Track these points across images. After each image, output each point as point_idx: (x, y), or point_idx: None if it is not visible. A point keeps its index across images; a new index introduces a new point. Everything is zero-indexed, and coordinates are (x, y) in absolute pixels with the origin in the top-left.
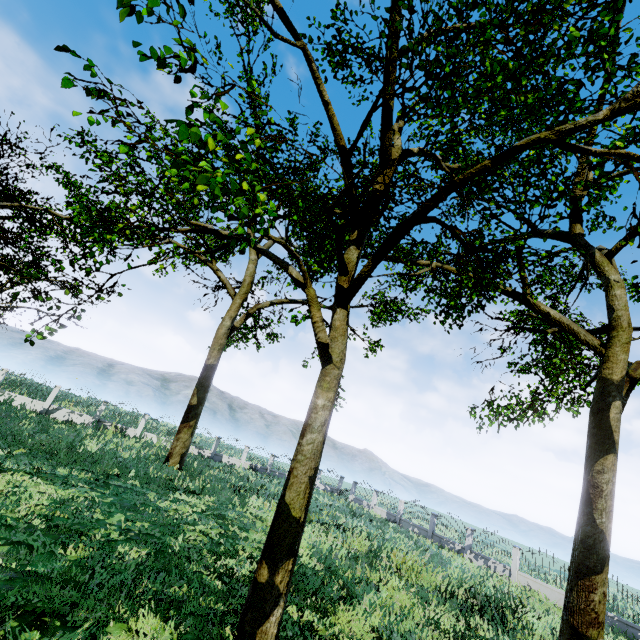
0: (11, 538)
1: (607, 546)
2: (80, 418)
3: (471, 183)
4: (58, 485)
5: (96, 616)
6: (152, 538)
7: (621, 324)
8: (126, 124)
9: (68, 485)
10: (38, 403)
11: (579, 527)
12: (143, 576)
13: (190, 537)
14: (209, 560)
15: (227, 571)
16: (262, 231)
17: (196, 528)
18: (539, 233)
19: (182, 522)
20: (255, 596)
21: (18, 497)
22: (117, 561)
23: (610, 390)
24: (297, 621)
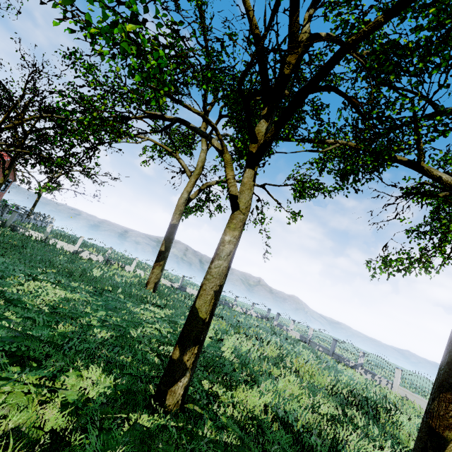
0: (25, 315)
1: None
2: (96, 257)
3: (380, 71)
4: (68, 291)
5: (61, 364)
6: (120, 327)
7: None
8: (59, 3)
9: (74, 291)
10: (71, 246)
11: (447, 352)
12: (105, 347)
13: (147, 330)
14: (155, 345)
15: (165, 353)
16: (167, 88)
17: (153, 326)
18: (441, 111)
19: (145, 321)
20: (169, 367)
21: (40, 294)
22: (89, 336)
23: None
24: (207, 390)
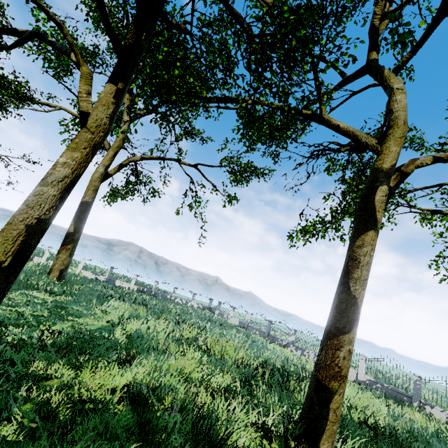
0: None
1: (358, 310)
2: None
3: (292, 35)
4: None
5: None
6: None
7: (397, 122)
8: None
9: None
10: None
11: (336, 296)
12: None
13: None
14: None
15: None
16: None
17: (12, 309)
18: (347, 77)
19: (4, 305)
20: None
21: None
22: None
23: (379, 176)
24: (32, 373)
